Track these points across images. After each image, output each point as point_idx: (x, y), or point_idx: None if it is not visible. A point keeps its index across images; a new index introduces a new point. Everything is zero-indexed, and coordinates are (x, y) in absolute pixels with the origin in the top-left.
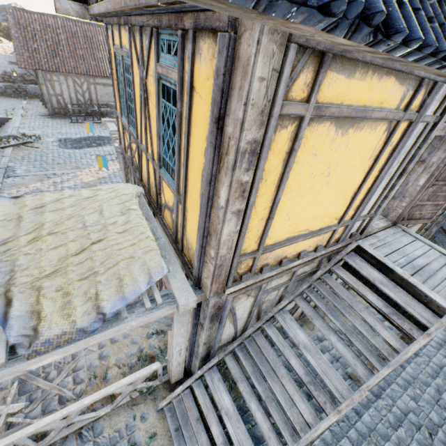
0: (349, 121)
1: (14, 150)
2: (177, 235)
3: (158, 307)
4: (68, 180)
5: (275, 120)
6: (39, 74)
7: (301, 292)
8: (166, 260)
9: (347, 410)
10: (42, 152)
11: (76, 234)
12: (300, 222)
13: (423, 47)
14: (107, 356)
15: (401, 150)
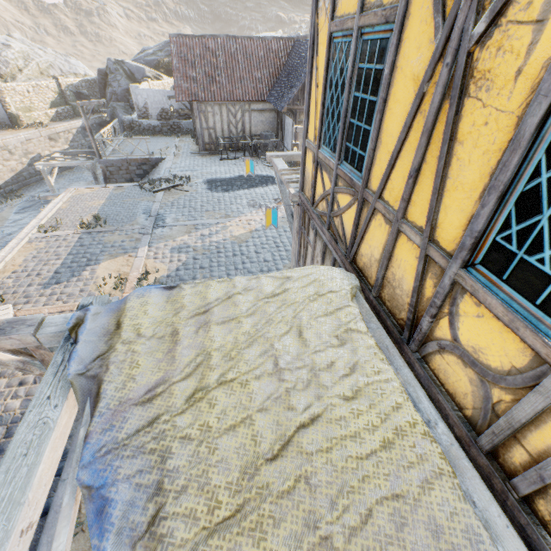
0: None
1: (165, 194)
2: (499, 441)
3: None
4: (217, 233)
5: None
6: (194, 106)
7: None
8: (480, 516)
9: None
10: (191, 197)
11: (264, 389)
12: None
13: None
14: None
15: None
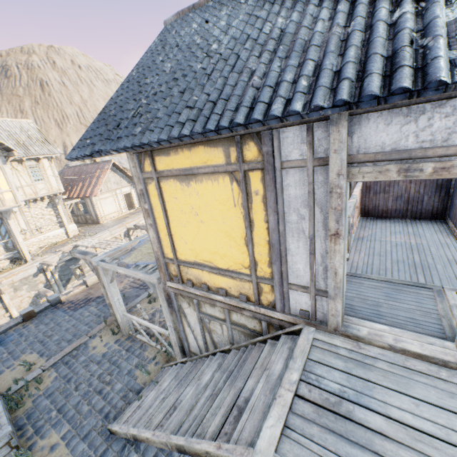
0: (186, 177)
1: None
2: None
3: (148, 274)
4: None
5: (143, 181)
6: None
7: (240, 346)
8: None
9: (154, 439)
10: None
11: None
12: (199, 251)
13: (117, 149)
14: None
15: (278, 199)
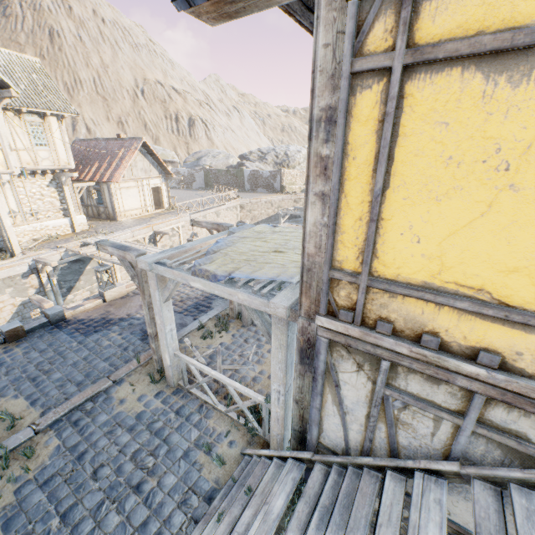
0: (525, 56)
1: None
2: None
3: (260, 296)
4: None
5: (346, 80)
6: None
7: (499, 477)
8: None
9: None
10: None
11: (274, 246)
12: (454, 261)
13: None
14: (257, 382)
15: None
